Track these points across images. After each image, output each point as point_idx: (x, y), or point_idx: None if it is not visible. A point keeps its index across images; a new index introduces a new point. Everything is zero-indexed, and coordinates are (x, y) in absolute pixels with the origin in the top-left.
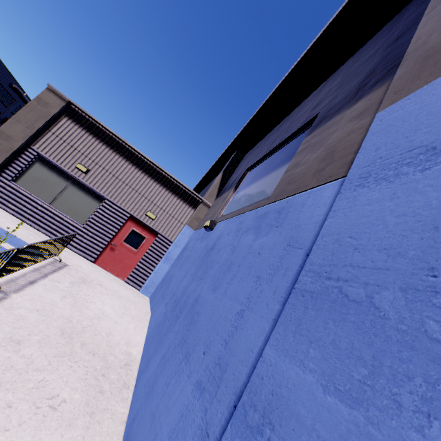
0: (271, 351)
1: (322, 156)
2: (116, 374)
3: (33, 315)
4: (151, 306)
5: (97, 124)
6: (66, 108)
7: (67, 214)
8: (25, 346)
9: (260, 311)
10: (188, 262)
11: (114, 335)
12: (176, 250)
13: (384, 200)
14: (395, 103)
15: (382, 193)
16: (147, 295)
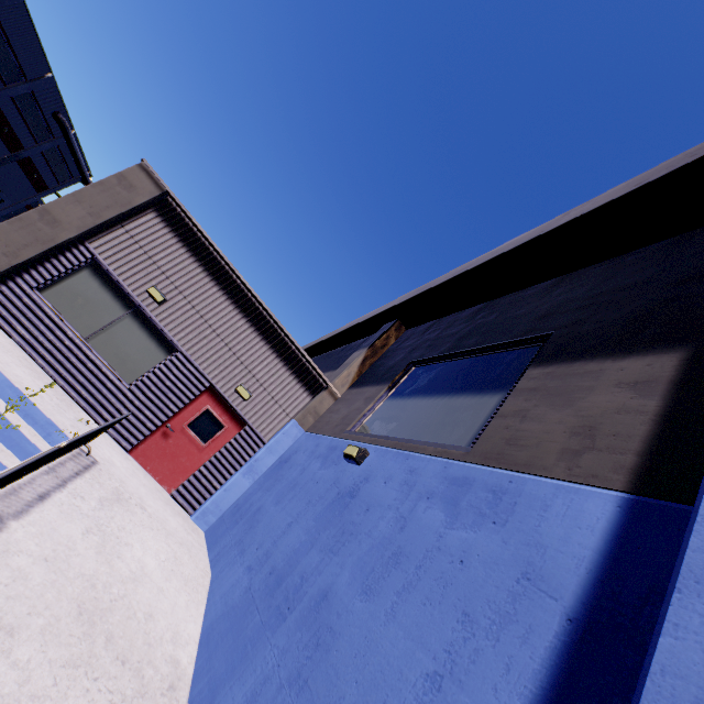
0: None
1: (571, 425)
2: None
3: (38, 571)
4: (212, 557)
5: (199, 233)
6: (159, 199)
7: (109, 362)
8: (21, 641)
9: (481, 696)
10: (296, 496)
11: (156, 618)
12: (269, 458)
13: None
14: None
15: None
16: (201, 526)
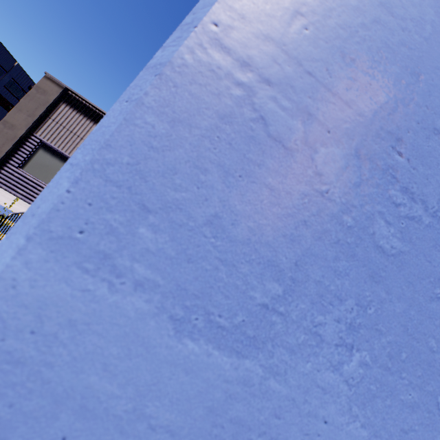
0: None
1: None
2: None
3: None
4: None
5: (94, 108)
6: (64, 95)
7: None
8: None
9: None
10: None
11: None
12: None
13: None
14: None
15: None
16: None
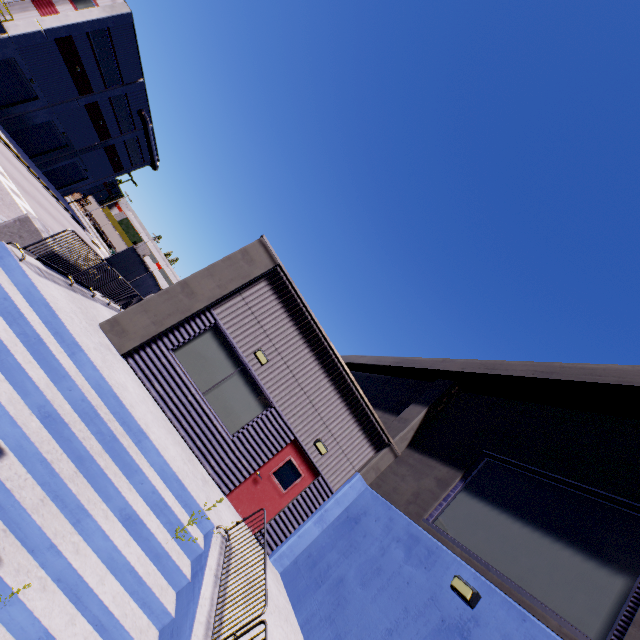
0: None
1: None
2: None
3: None
4: (302, 622)
5: (298, 300)
6: (270, 270)
7: (218, 414)
8: None
9: None
10: (386, 588)
11: None
12: (336, 509)
13: None
14: None
15: None
16: (278, 568)
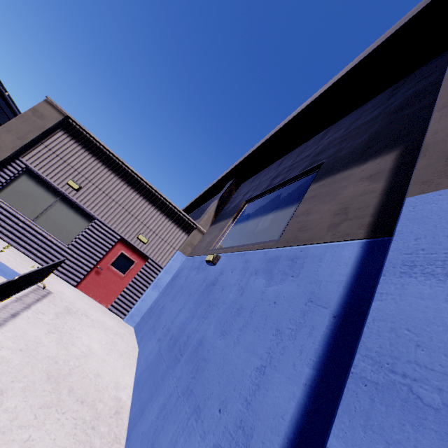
0: (339, 444)
1: (334, 210)
2: (106, 425)
3: (16, 357)
4: (138, 339)
5: (94, 141)
6: (63, 122)
7: (52, 233)
8: (8, 397)
9: (286, 371)
10: (183, 293)
11: (102, 376)
12: (166, 277)
13: (438, 298)
14: (425, 193)
15: (434, 291)
16: (131, 324)
